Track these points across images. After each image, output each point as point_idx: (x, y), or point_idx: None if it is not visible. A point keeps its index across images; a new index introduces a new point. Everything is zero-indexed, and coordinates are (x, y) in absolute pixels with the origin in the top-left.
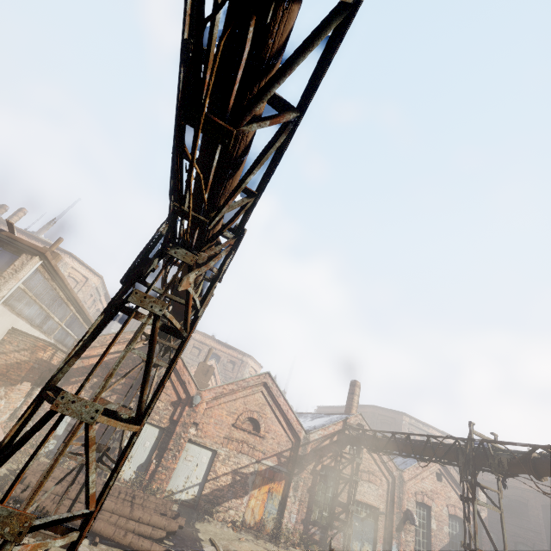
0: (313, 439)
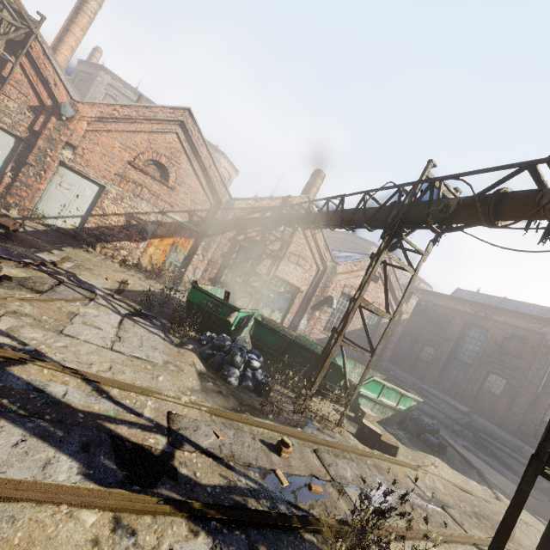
0: (239, 207)
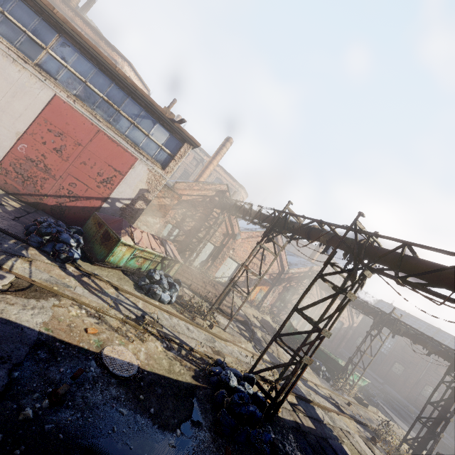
0: (291, 272)
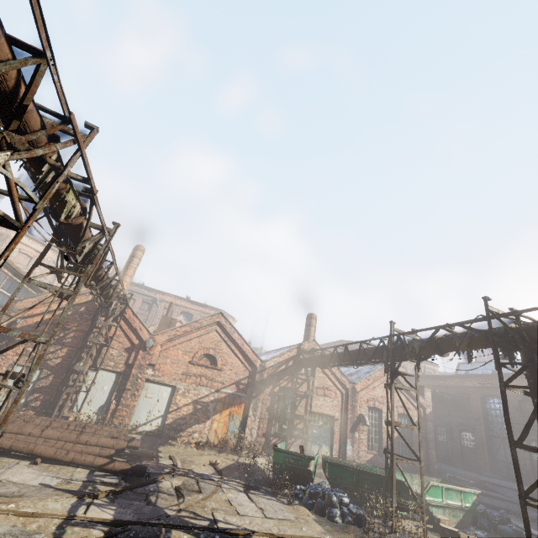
0: (269, 366)
